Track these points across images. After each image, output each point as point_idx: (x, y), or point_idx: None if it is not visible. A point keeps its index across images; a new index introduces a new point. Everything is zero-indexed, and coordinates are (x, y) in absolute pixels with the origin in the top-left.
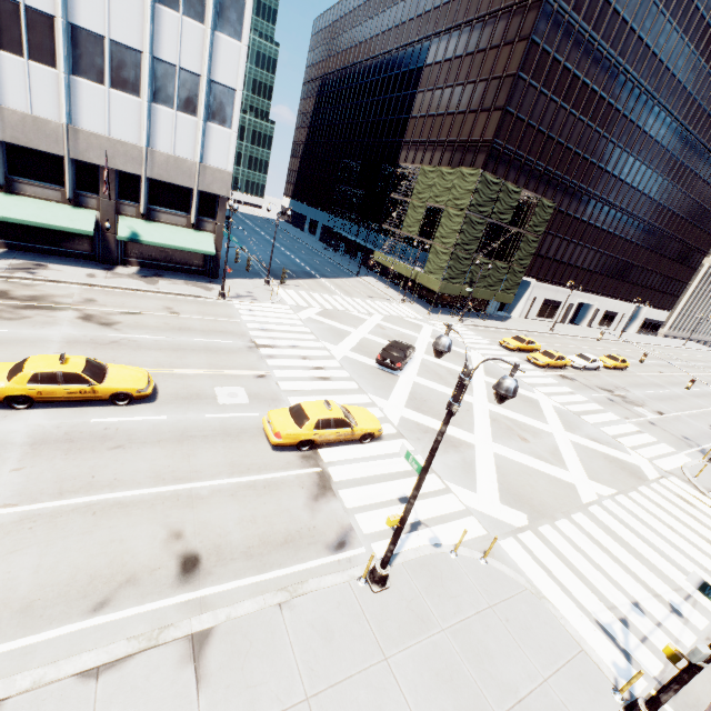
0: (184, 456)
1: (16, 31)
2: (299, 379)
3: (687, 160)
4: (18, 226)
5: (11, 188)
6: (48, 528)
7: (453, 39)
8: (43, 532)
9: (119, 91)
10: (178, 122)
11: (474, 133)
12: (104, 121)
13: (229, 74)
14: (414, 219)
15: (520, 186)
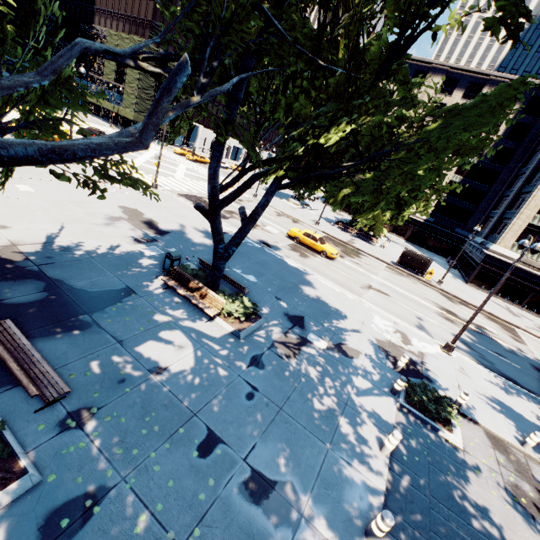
0: None
1: None
2: None
3: None
4: None
5: None
6: None
7: None
8: None
9: None
10: None
11: (141, 14)
12: None
13: None
14: (110, 69)
15: None
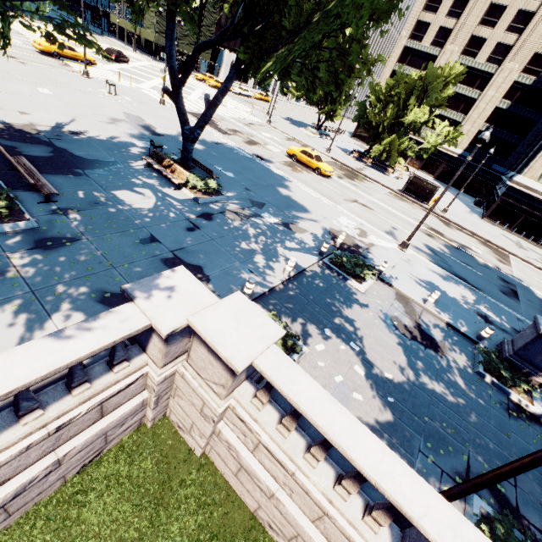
0: None
1: None
2: None
3: None
4: None
5: None
6: None
7: None
8: None
9: None
10: None
11: None
12: None
13: None
14: None
15: None
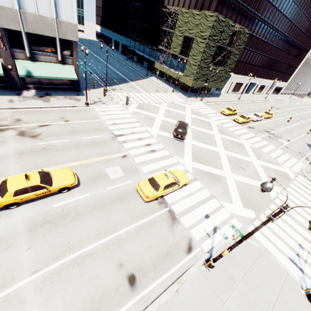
0: (106, 217)
1: None
2: (142, 154)
3: None
4: None
5: None
6: (60, 280)
7: None
8: (59, 283)
9: None
10: None
11: None
12: None
13: None
14: (177, 43)
15: (233, 20)
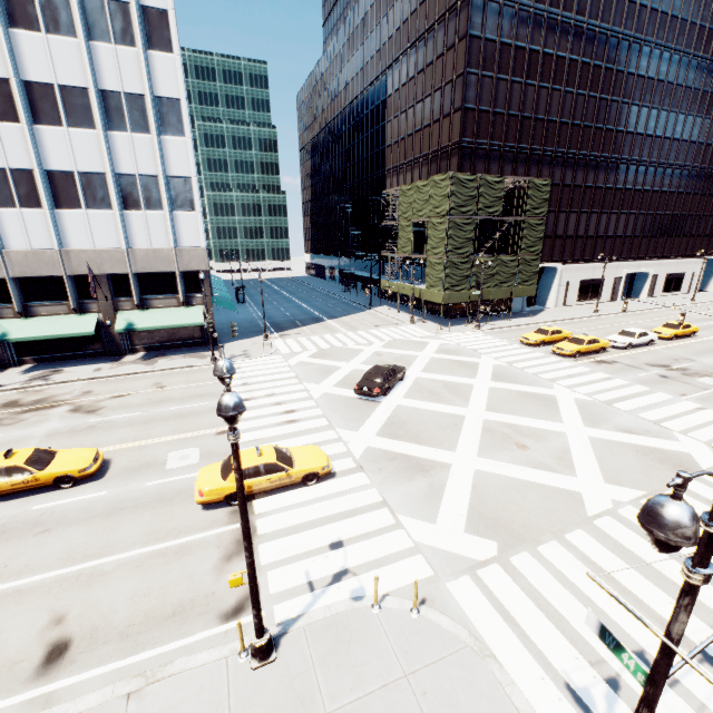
0: (106, 530)
1: (7, 190)
2: (263, 427)
3: (709, 87)
4: (40, 342)
5: (28, 312)
6: None
7: (404, 64)
8: None
9: (94, 210)
10: (148, 220)
11: (443, 140)
12: (88, 237)
13: (182, 167)
14: (406, 239)
15: (507, 174)
